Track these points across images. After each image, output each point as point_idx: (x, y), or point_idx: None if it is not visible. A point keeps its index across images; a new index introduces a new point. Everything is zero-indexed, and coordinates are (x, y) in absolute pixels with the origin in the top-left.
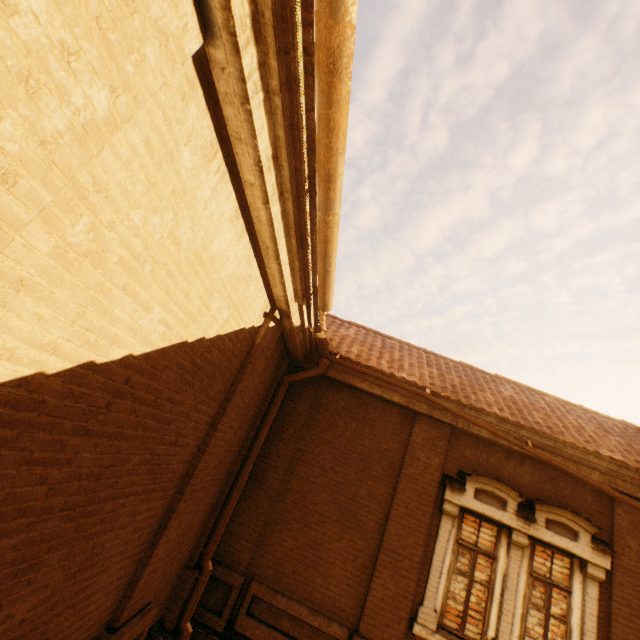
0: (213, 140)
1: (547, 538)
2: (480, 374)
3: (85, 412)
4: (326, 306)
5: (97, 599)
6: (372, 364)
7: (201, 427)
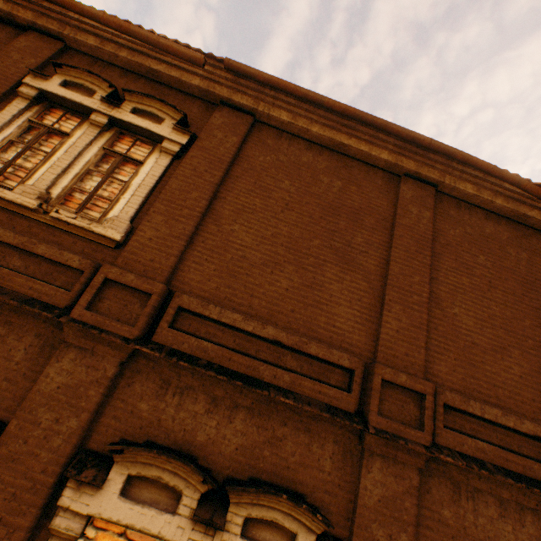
0: None
1: (129, 120)
2: None
3: None
4: None
5: None
6: None
7: None
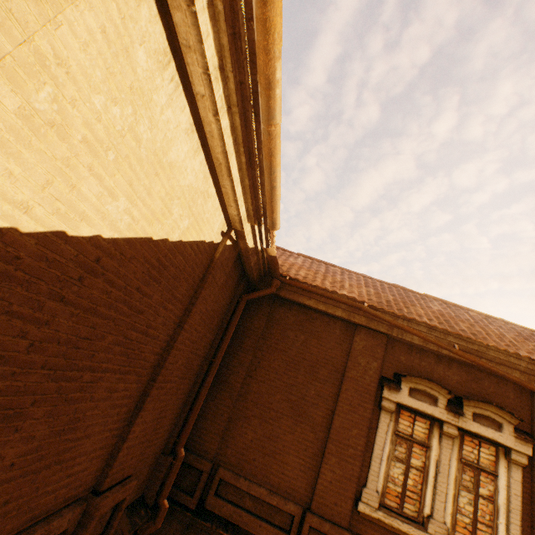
0: (166, 48)
1: (474, 429)
2: (411, 294)
3: (60, 279)
4: (274, 224)
5: (82, 462)
6: (317, 284)
7: (169, 325)
